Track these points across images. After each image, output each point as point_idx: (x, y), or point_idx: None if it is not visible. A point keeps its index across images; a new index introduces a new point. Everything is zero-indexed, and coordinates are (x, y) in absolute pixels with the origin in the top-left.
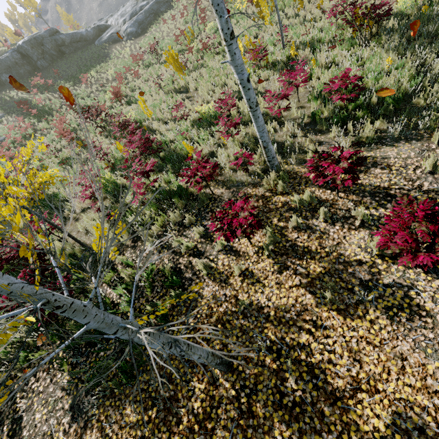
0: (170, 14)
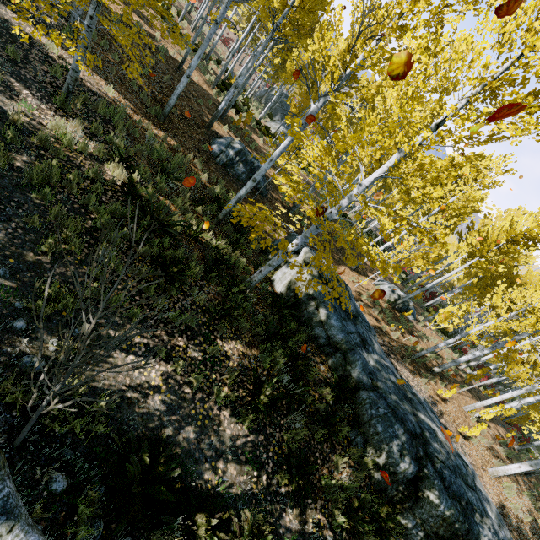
0: None
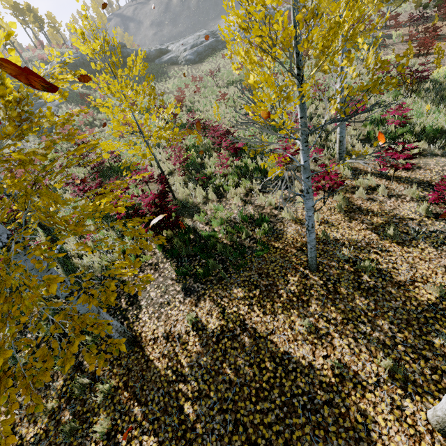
0: (226, 51)
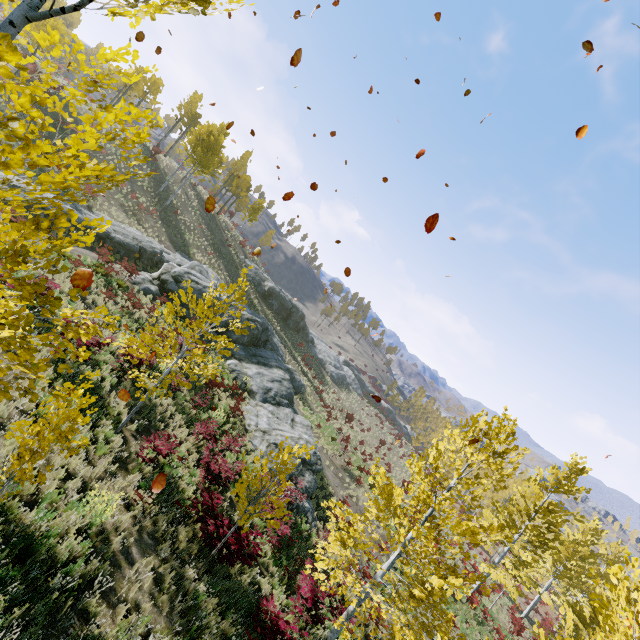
0: (351, 394)
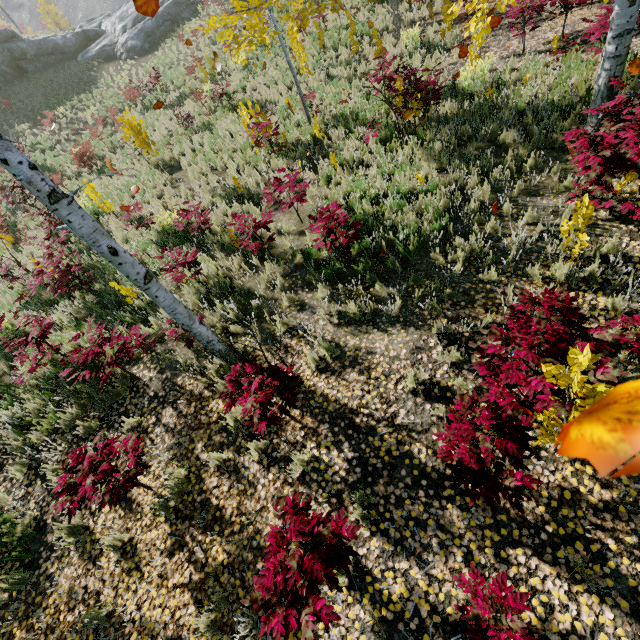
0: (195, 23)
